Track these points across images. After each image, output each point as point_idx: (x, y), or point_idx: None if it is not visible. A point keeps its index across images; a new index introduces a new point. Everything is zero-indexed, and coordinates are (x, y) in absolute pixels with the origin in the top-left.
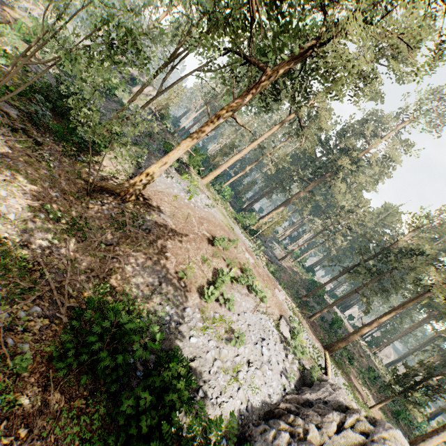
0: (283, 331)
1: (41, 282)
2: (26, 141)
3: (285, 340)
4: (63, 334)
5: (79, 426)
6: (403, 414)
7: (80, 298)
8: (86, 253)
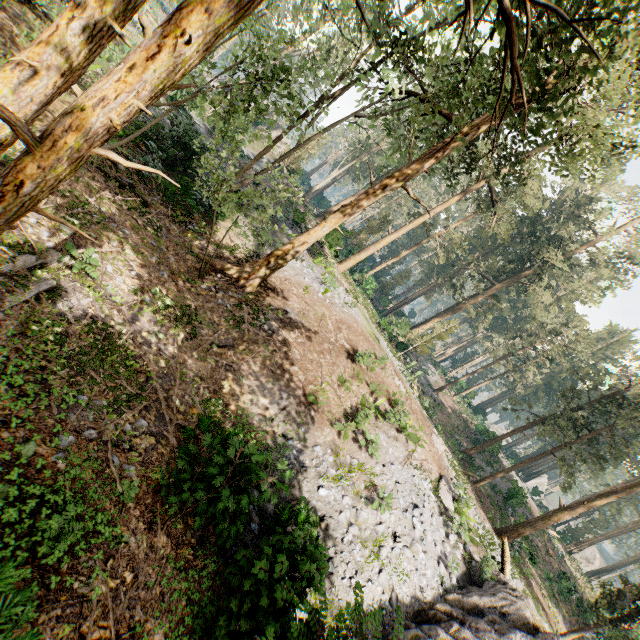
0: (445, 498)
1: (147, 388)
2: (132, 200)
3: (445, 512)
4: (170, 459)
5: (187, 583)
6: None
7: (189, 415)
8: (196, 355)
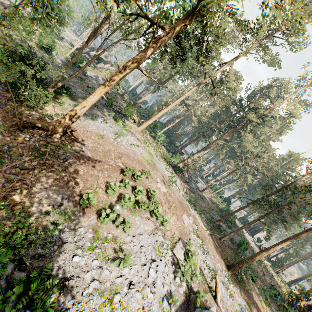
0: (177, 253)
1: None
2: None
3: (178, 262)
4: None
5: None
6: None
7: None
8: None
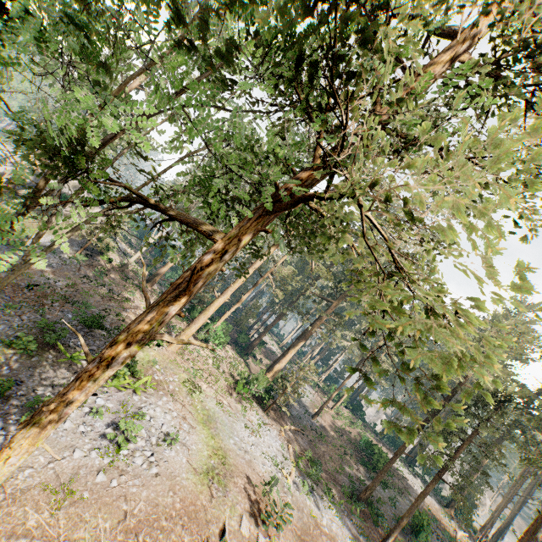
0: None
1: None
2: None
3: None
4: None
5: None
6: None
7: None
8: None
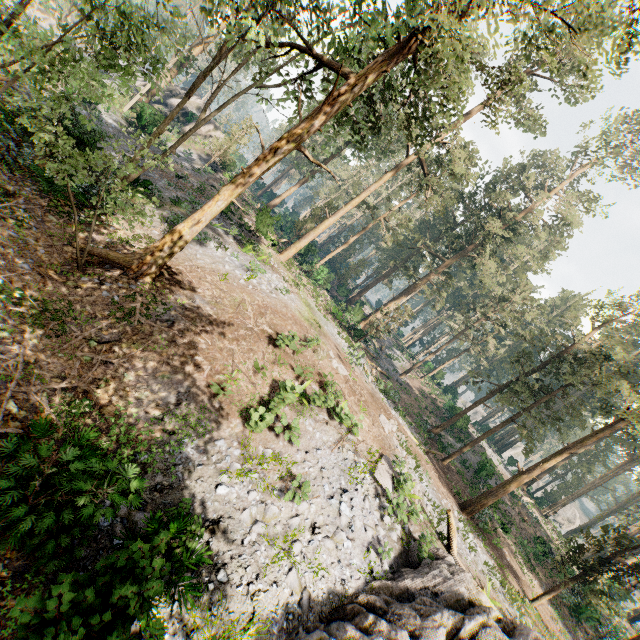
0: (381, 479)
1: None
2: None
3: (383, 493)
4: None
5: None
6: (588, 612)
7: (29, 421)
8: (60, 353)
